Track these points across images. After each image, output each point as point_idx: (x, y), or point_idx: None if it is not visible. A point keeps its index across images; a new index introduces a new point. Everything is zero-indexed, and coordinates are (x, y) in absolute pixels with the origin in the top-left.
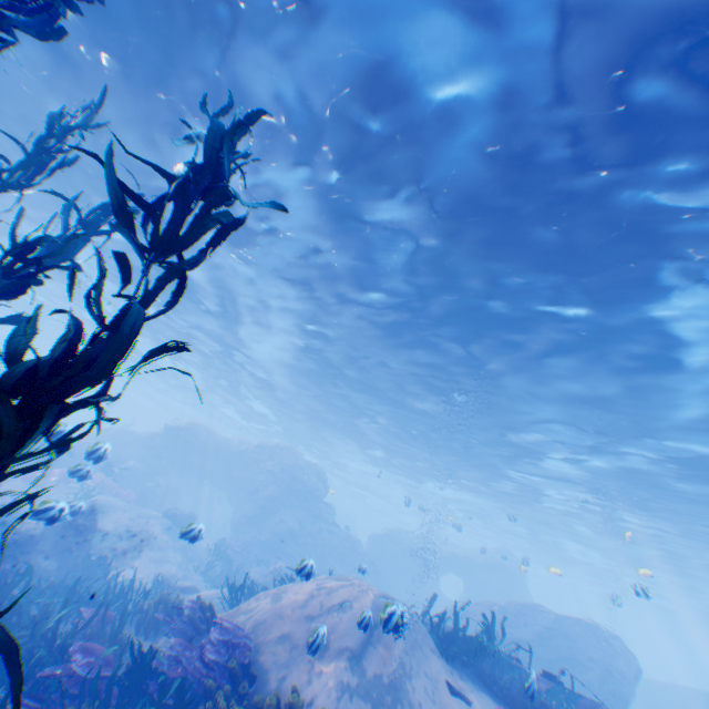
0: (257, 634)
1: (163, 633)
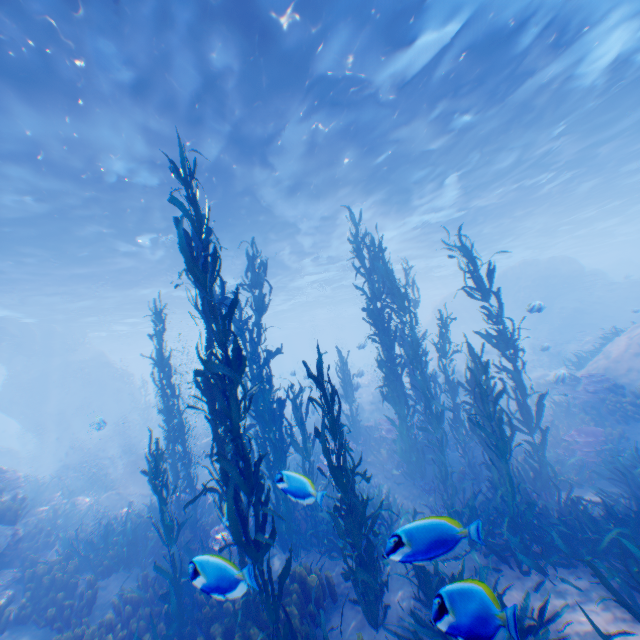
0: (607, 373)
1: (551, 396)
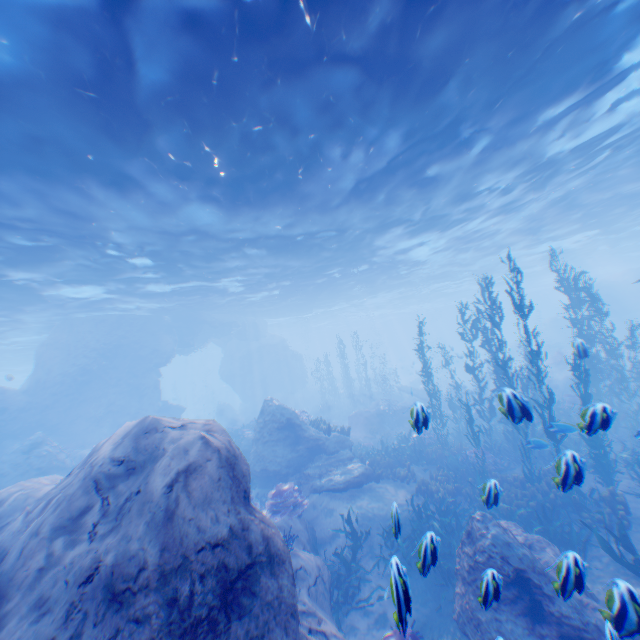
0: None
1: None
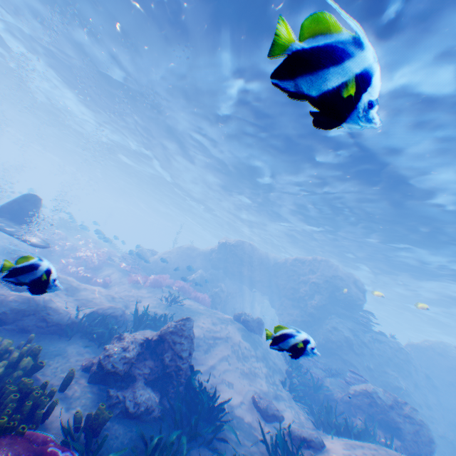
0: None
1: None
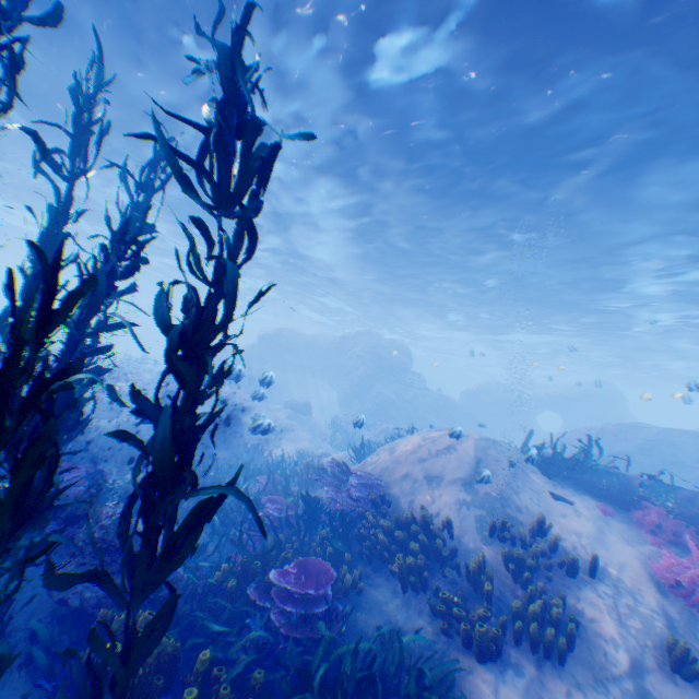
0: (384, 477)
1: (315, 484)
